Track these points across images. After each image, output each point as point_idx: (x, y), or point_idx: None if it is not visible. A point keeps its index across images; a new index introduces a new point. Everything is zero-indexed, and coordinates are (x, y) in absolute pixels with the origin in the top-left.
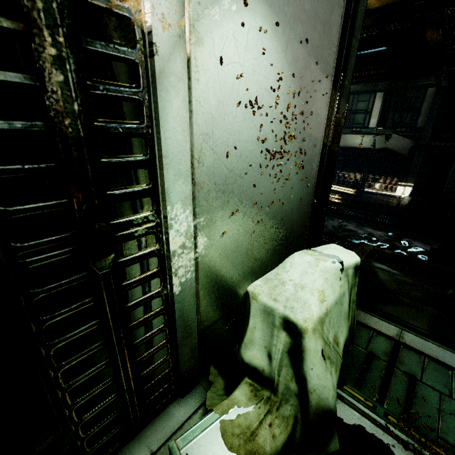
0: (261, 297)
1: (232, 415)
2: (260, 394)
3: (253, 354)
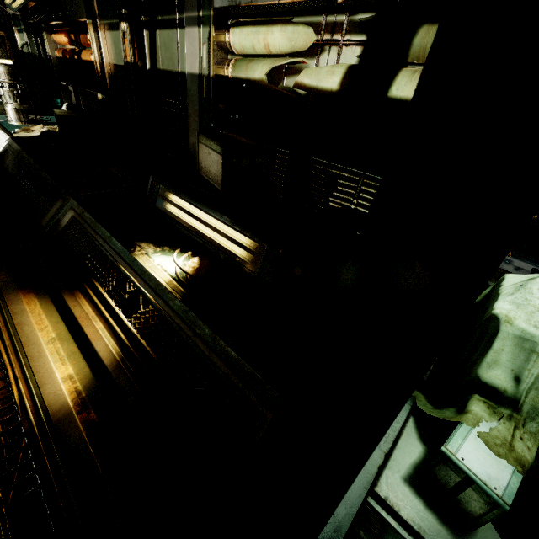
0: (516, 323)
1: (480, 428)
2: (500, 412)
3: (493, 375)
